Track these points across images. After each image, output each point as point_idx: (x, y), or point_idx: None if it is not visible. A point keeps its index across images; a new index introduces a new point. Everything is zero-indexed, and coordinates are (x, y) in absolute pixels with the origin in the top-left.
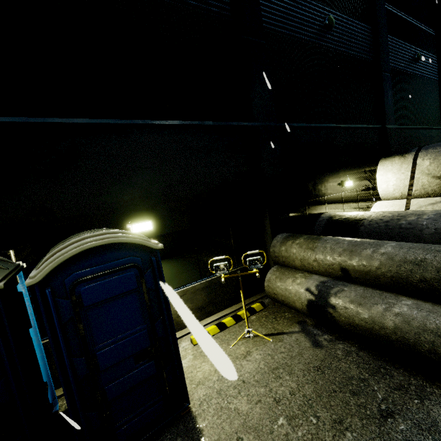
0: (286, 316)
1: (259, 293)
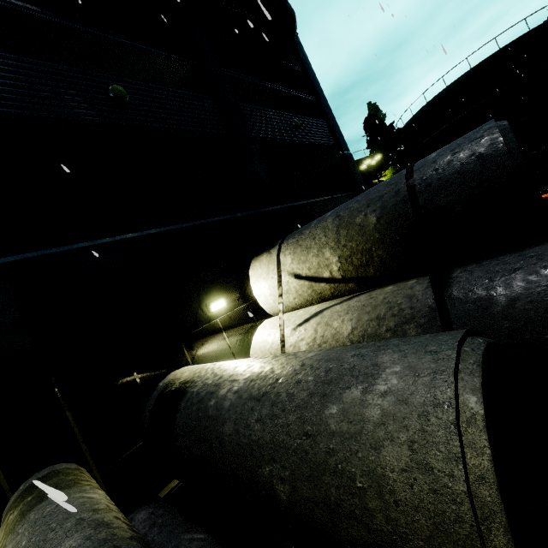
0: None
1: None
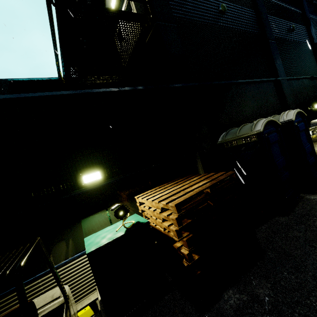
0: None
1: None
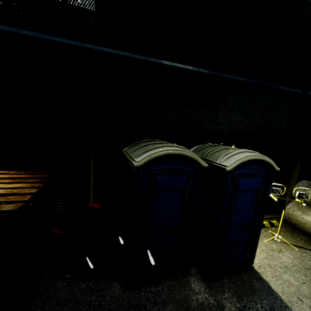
0: (301, 237)
1: (271, 214)
